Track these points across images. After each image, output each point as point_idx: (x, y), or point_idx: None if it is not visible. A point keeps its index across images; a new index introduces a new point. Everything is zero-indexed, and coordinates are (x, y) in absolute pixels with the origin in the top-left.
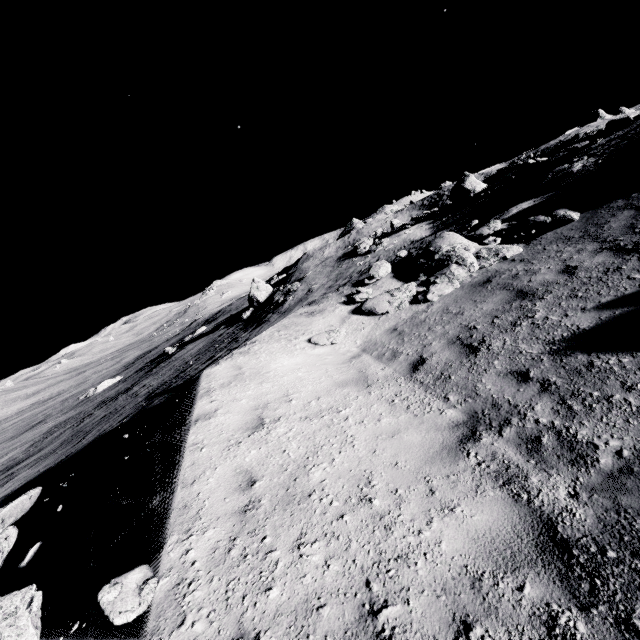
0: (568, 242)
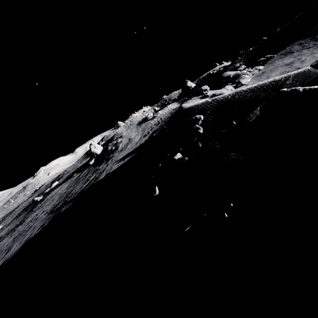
0: (282, 58)
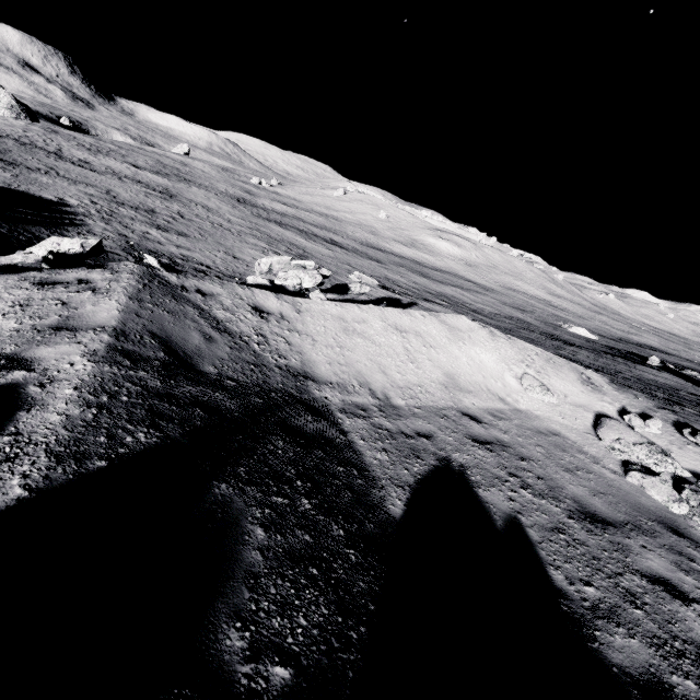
0: None
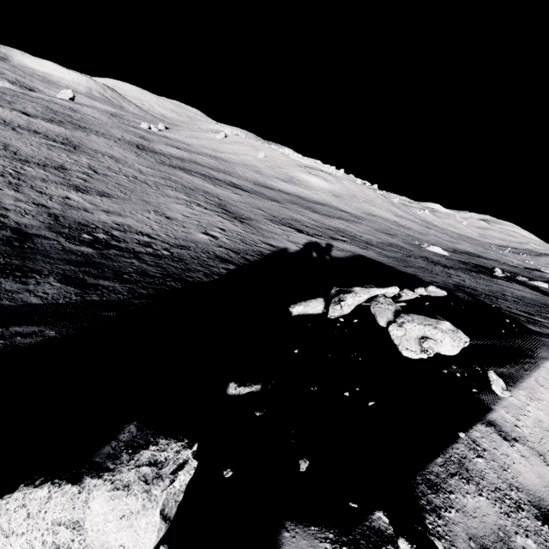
0: None
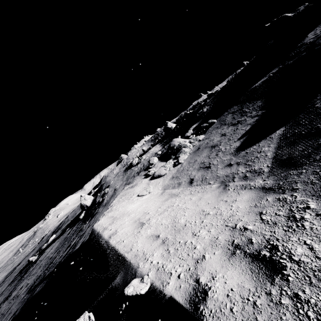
0: (217, 128)
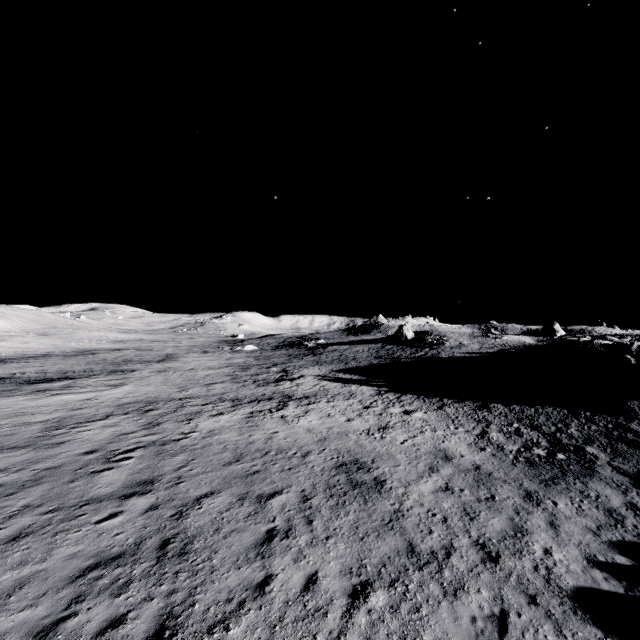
0: None
